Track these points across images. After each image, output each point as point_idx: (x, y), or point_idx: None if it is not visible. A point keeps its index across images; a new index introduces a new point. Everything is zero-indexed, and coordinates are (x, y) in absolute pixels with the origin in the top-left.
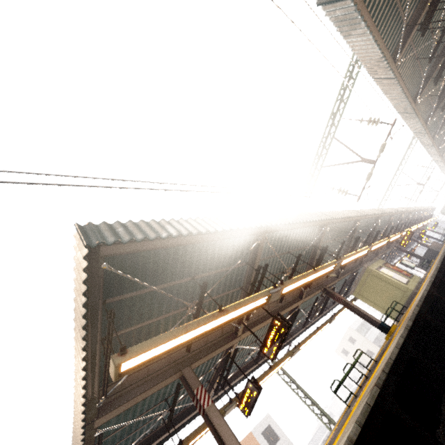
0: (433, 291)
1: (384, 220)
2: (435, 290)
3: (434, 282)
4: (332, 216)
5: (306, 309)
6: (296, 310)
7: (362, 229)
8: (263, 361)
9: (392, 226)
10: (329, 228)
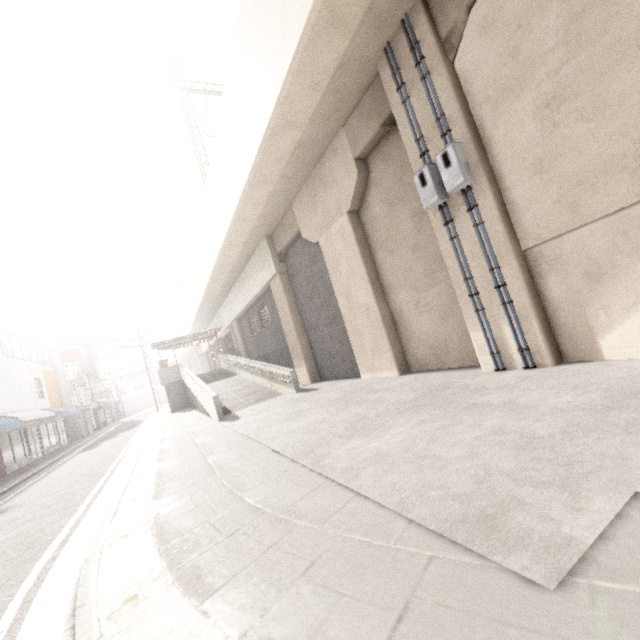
0: None
1: None
2: None
3: None
4: None
5: None
6: None
7: None
8: None
9: None
10: None
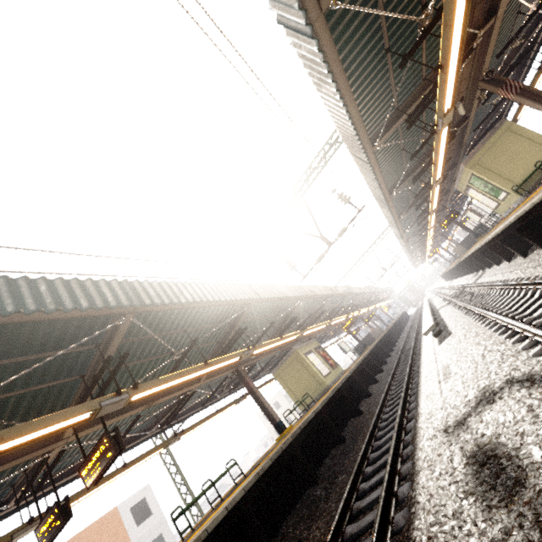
0: (324, 411)
1: (337, 298)
2: (328, 409)
3: (332, 397)
4: (261, 294)
5: (215, 384)
6: (190, 392)
7: (307, 306)
8: (132, 446)
9: (342, 306)
10: (260, 304)
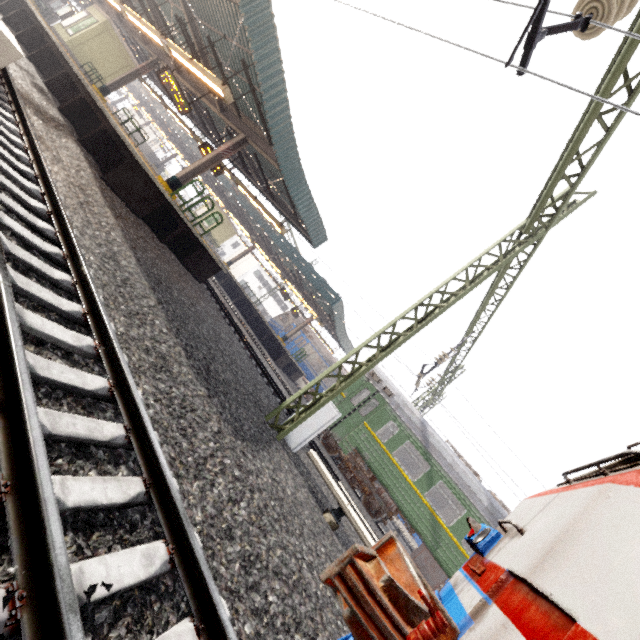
0: None
1: None
2: None
3: None
4: None
5: None
6: (170, 59)
7: None
8: None
9: None
10: None
